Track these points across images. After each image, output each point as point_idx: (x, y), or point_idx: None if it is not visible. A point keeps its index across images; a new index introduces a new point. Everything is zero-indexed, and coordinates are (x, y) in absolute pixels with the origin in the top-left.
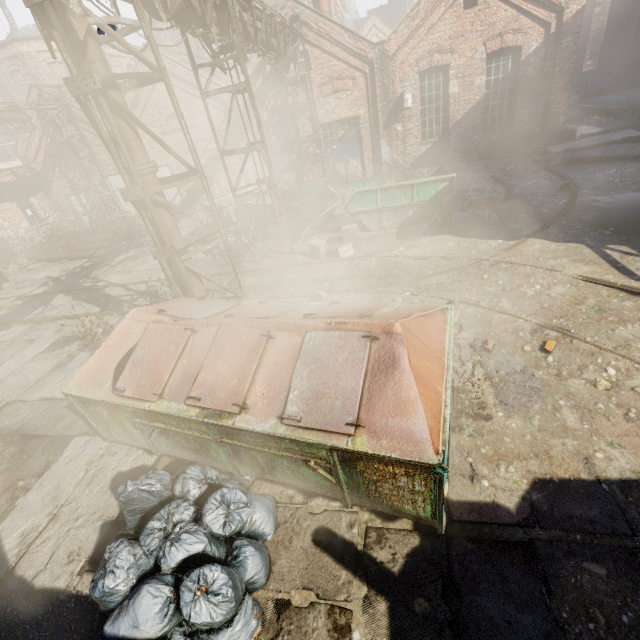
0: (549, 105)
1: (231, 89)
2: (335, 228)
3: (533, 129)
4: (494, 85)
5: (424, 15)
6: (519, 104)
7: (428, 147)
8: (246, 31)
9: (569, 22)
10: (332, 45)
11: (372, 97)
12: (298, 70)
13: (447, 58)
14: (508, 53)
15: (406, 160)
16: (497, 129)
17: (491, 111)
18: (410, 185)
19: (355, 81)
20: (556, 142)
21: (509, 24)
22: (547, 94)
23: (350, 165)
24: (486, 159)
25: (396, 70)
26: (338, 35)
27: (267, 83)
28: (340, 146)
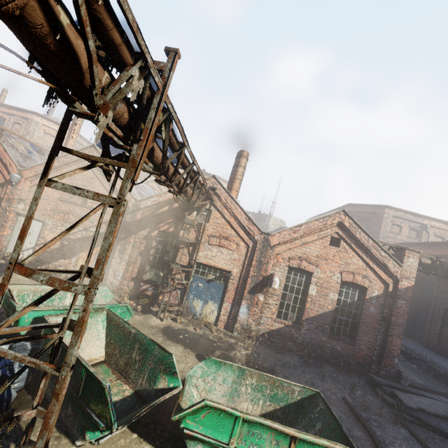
0: (386, 343)
1: (90, 195)
2: (153, 421)
3: (371, 356)
4: (343, 304)
5: (302, 234)
6: (361, 329)
7: (281, 326)
8: (163, 162)
9: (402, 290)
10: (231, 216)
11: (247, 264)
12: (198, 217)
13: (312, 268)
14: (356, 287)
15: (259, 328)
16: (342, 340)
17: (338, 323)
18: (289, 434)
19: (238, 247)
20: (391, 379)
21: (359, 269)
22: (384, 332)
23: (207, 306)
24: (330, 364)
25: (272, 256)
26: (238, 213)
27: (170, 213)
28: (206, 286)
